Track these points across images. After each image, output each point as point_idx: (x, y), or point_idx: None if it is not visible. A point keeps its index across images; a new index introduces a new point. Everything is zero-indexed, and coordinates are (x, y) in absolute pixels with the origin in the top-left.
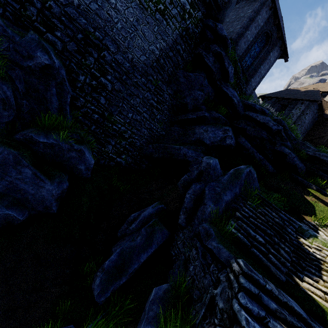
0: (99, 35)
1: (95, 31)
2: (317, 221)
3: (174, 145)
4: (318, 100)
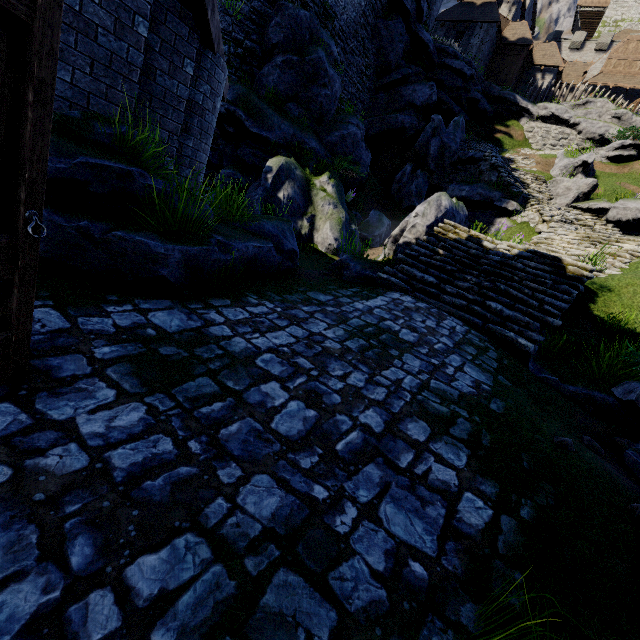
0: (331, 3)
1: None
2: None
3: (390, 115)
4: (497, 21)
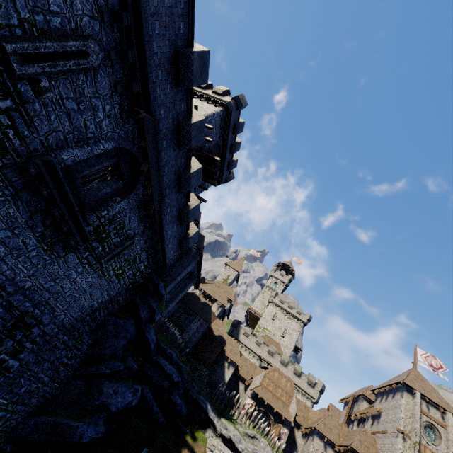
0: (38, 312)
1: (34, 307)
2: None
3: (71, 421)
4: (209, 322)
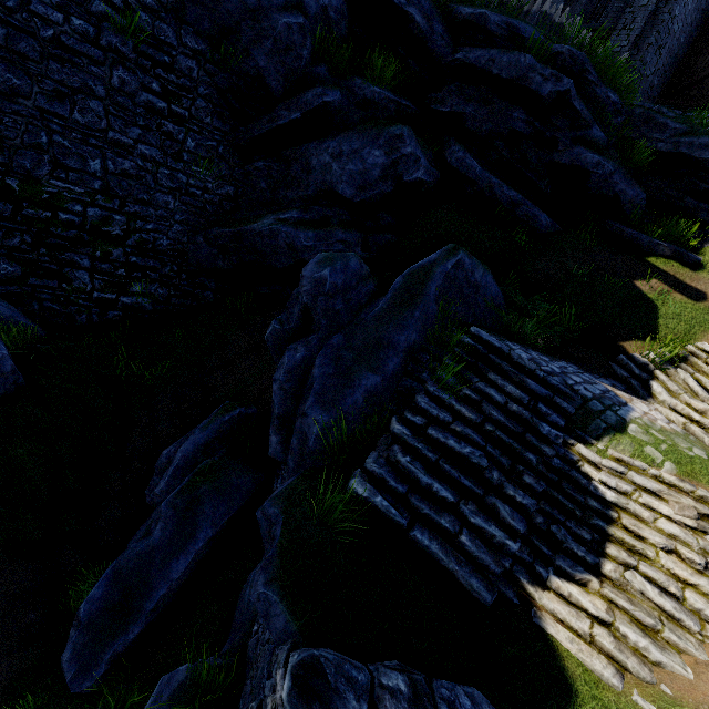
0: None
1: None
2: (654, 352)
3: (258, 225)
4: None
